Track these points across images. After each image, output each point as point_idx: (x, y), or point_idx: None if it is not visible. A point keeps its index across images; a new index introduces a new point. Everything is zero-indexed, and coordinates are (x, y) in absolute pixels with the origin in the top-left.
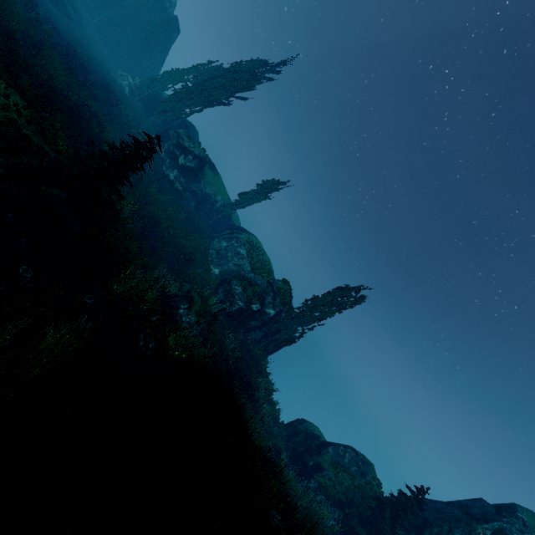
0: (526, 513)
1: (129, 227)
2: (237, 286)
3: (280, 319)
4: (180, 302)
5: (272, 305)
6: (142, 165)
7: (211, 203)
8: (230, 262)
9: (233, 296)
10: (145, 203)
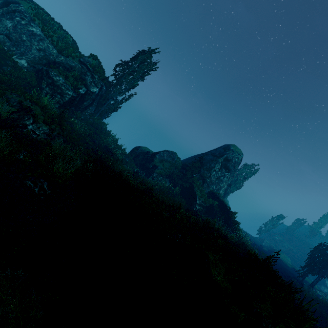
0: (233, 146)
1: None
2: (57, 76)
3: (103, 92)
4: (21, 118)
5: (94, 84)
6: None
7: None
8: (31, 48)
9: (59, 88)
10: None
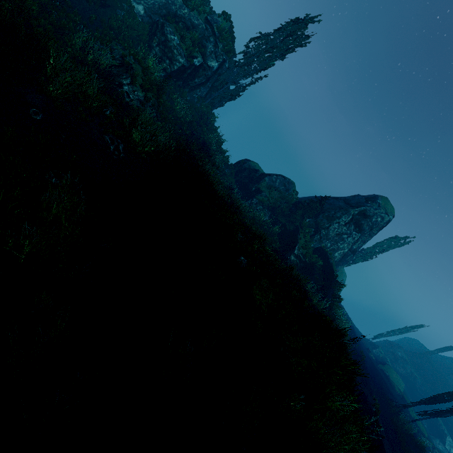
0: (382, 200)
1: None
2: (173, 34)
3: (223, 71)
4: (119, 75)
5: (214, 56)
6: None
7: None
8: None
9: (171, 50)
10: None
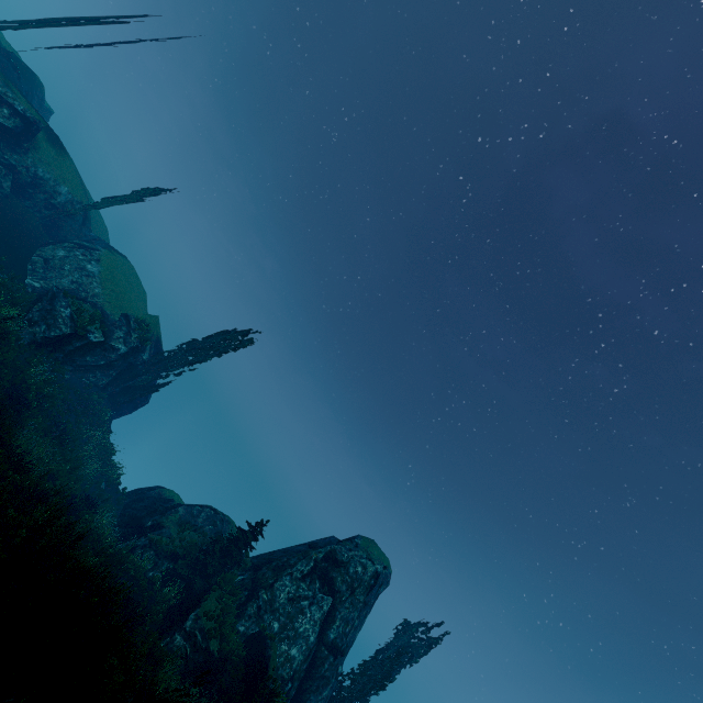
0: (363, 539)
1: None
2: (65, 305)
3: (139, 362)
4: None
5: (123, 339)
6: None
7: (46, 192)
8: (65, 278)
9: (55, 316)
10: None
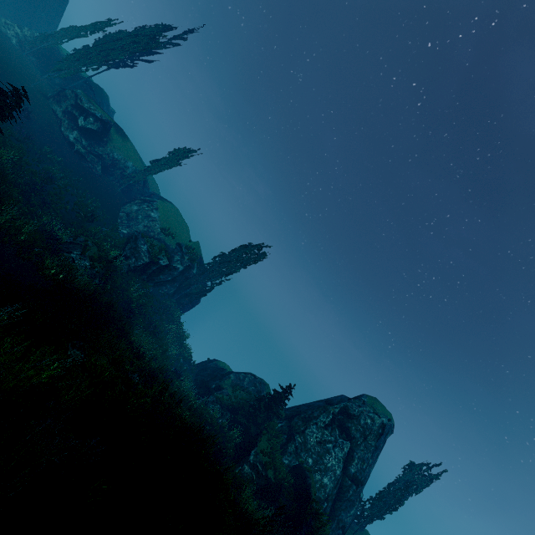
0: (368, 398)
1: (13, 177)
2: (143, 243)
3: (191, 275)
4: (73, 248)
5: (180, 261)
6: (11, 114)
7: (120, 168)
8: (140, 224)
9: (139, 251)
10: (37, 161)
